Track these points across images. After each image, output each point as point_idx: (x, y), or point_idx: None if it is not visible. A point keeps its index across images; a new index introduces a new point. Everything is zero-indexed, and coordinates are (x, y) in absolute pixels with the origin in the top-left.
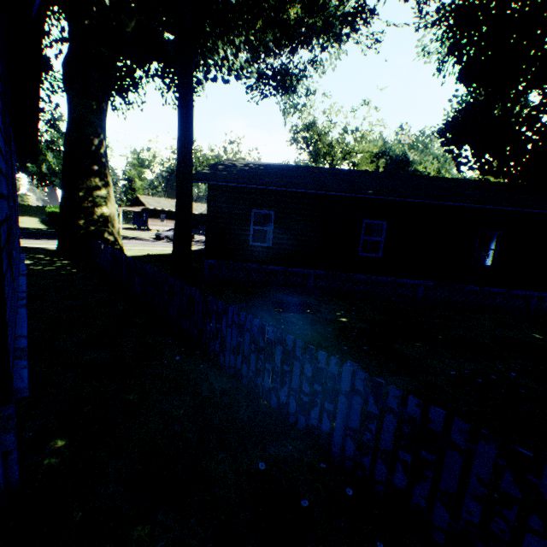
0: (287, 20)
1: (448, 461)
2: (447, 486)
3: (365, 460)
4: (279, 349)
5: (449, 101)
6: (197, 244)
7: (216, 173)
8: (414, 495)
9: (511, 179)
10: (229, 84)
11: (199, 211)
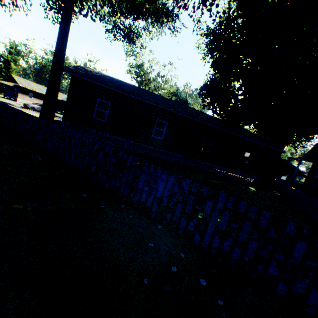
0: (134, 0)
1: (160, 186)
2: (158, 195)
3: (132, 194)
4: (101, 153)
5: (206, 75)
6: (56, 117)
7: (78, 71)
8: (147, 202)
9: (222, 117)
10: (95, 22)
11: (60, 98)
